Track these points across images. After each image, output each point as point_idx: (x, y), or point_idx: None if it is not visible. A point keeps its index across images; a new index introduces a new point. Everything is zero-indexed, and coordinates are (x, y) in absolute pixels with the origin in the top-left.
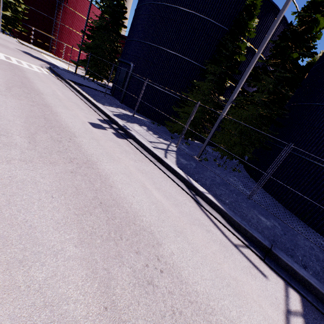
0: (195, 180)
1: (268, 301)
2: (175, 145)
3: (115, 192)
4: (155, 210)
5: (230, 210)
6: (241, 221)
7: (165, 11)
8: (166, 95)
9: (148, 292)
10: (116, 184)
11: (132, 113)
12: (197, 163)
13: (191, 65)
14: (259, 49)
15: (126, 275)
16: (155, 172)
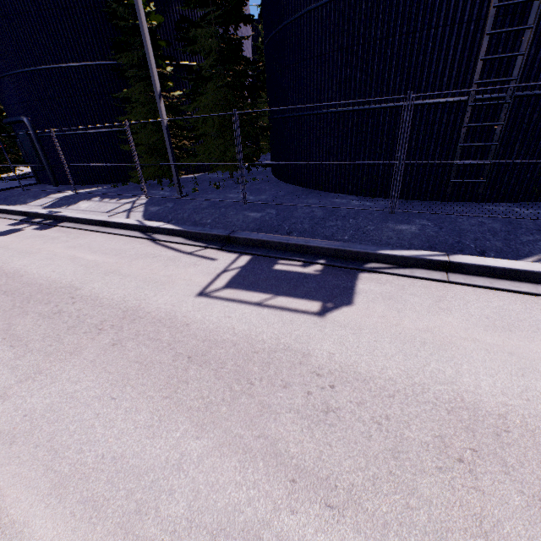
0: (168, 222)
1: (203, 274)
2: (144, 196)
3: (27, 278)
4: (83, 270)
5: (192, 226)
6: (201, 229)
7: (2, 4)
8: (105, 135)
9: (53, 318)
10: (30, 272)
11: (77, 190)
12: (178, 201)
13: (104, 69)
14: (136, 3)
15: (31, 319)
16: (96, 240)
